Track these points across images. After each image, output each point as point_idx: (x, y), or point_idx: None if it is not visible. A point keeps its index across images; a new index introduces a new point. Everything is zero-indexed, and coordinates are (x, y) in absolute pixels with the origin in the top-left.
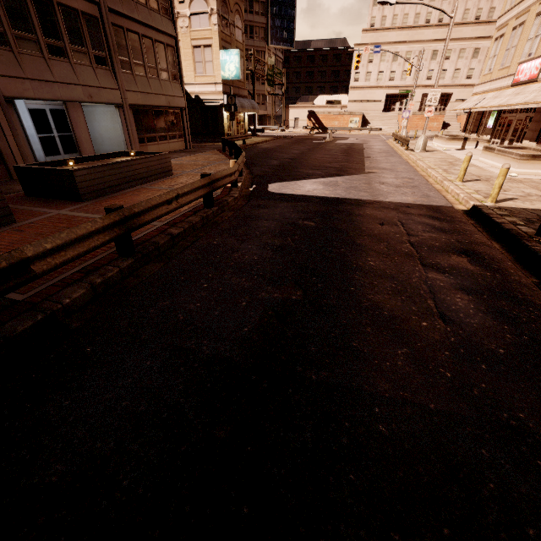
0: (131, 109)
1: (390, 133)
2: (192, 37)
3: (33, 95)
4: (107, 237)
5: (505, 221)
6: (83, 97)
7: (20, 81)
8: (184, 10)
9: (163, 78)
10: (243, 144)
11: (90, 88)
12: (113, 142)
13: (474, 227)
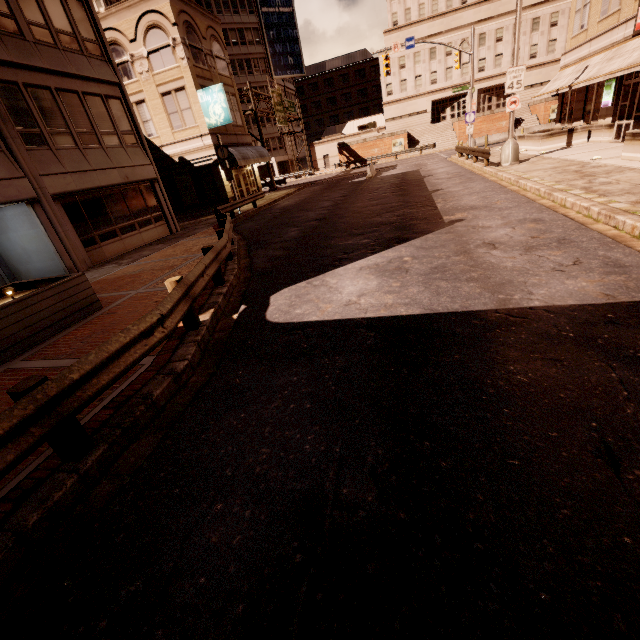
0: (58, 201)
1: (448, 147)
2: (157, 83)
3: None
4: None
5: None
6: None
7: None
8: (139, 50)
9: (110, 144)
10: (254, 208)
11: None
12: (43, 255)
13: None
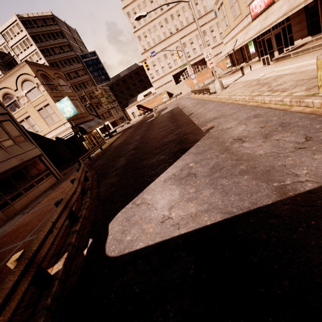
0: None
1: (187, 92)
2: (34, 106)
3: None
4: None
5: None
6: None
7: None
8: (20, 93)
9: (7, 145)
10: (101, 150)
11: None
12: None
13: None
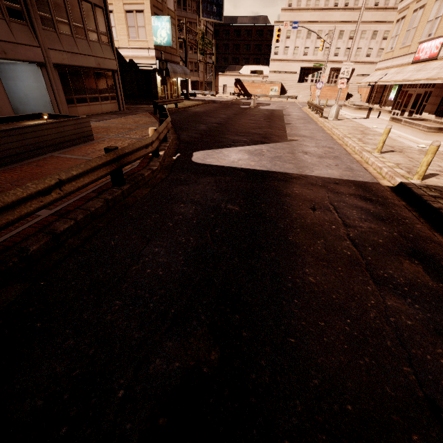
0: (56, 68)
1: (304, 101)
2: (124, 1)
3: None
4: None
5: (441, 205)
6: None
7: None
8: None
9: (92, 38)
10: (175, 108)
11: (3, 43)
12: (39, 102)
13: (411, 213)
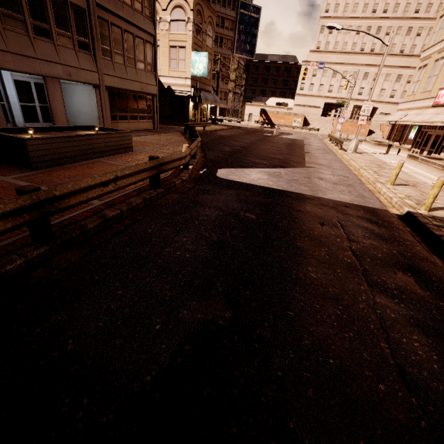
0: (107, 90)
1: (326, 133)
2: (170, 39)
3: (13, 67)
4: (9, 225)
5: (443, 233)
6: (62, 75)
7: (1, 53)
8: (166, 16)
9: (140, 67)
10: (203, 130)
11: (70, 68)
12: (88, 116)
13: (413, 237)
